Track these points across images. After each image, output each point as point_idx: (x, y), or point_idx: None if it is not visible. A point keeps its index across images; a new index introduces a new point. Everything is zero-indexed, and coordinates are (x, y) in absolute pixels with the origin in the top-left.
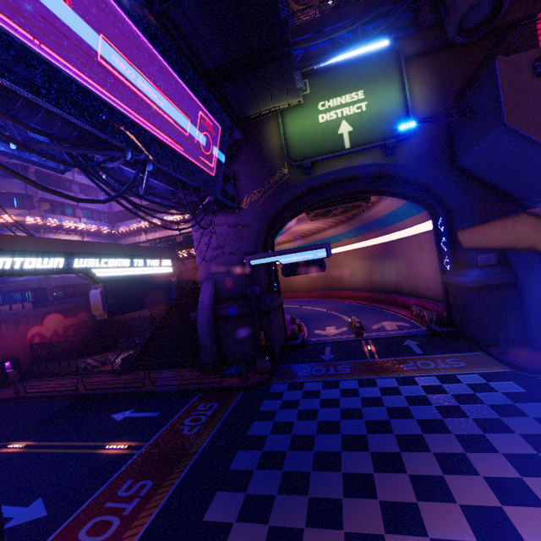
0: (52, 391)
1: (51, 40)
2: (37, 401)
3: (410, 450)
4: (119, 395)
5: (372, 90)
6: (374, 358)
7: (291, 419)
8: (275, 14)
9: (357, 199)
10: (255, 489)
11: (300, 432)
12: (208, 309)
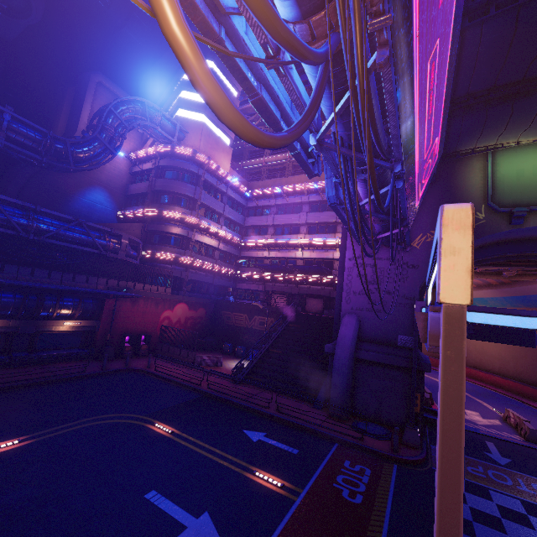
0: (178, 378)
1: (421, 35)
2: (166, 382)
3: None
4: (242, 407)
5: None
6: None
7: None
8: None
9: None
10: None
11: None
12: (350, 346)
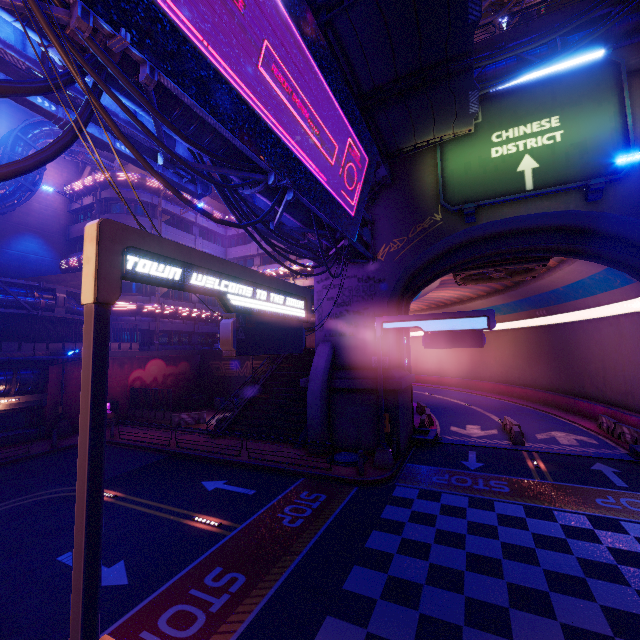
0: (145, 442)
1: (218, 43)
2: (129, 449)
3: (632, 638)
4: (211, 460)
5: (572, 116)
6: (546, 480)
7: (426, 540)
8: (461, 17)
9: (529, 259)
10: (380, 629)
11: (441, 561)
12: (322, 377)
